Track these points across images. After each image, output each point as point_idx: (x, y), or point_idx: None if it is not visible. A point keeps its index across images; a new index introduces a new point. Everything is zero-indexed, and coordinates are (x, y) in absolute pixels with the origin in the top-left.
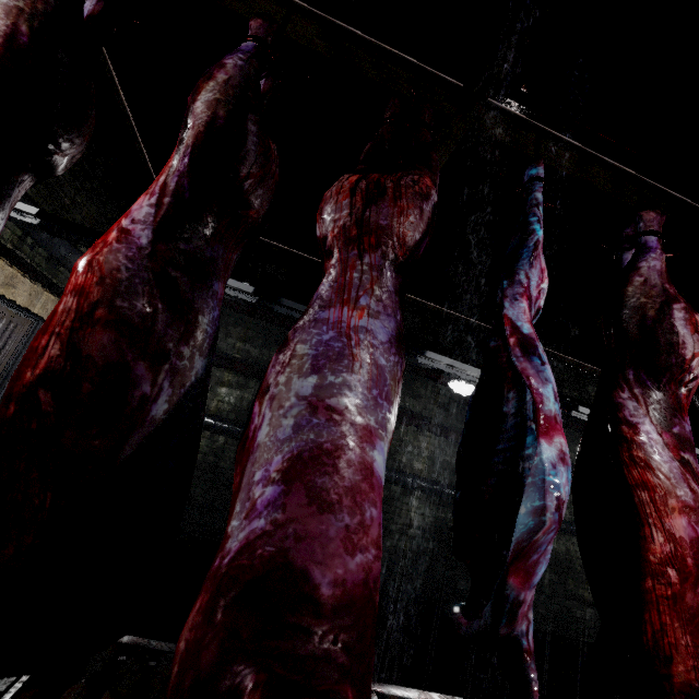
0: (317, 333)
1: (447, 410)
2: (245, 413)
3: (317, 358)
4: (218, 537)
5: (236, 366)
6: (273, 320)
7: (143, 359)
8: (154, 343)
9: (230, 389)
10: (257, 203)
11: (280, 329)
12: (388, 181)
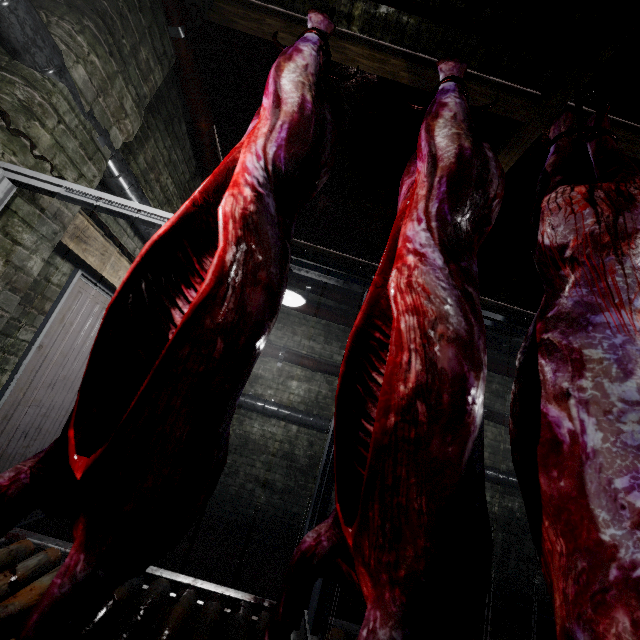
0: (602, 338)
1: (502, 397)
2: (313, 404)
3: (621, 363)
4: (298, 521)
5: (305, 361)
6: (334, 318)
7: (471, 370)
8: (475, 355)
9: (299, 382)
10: (493, 220)
11: (338, 326)
12: (631, 189)
